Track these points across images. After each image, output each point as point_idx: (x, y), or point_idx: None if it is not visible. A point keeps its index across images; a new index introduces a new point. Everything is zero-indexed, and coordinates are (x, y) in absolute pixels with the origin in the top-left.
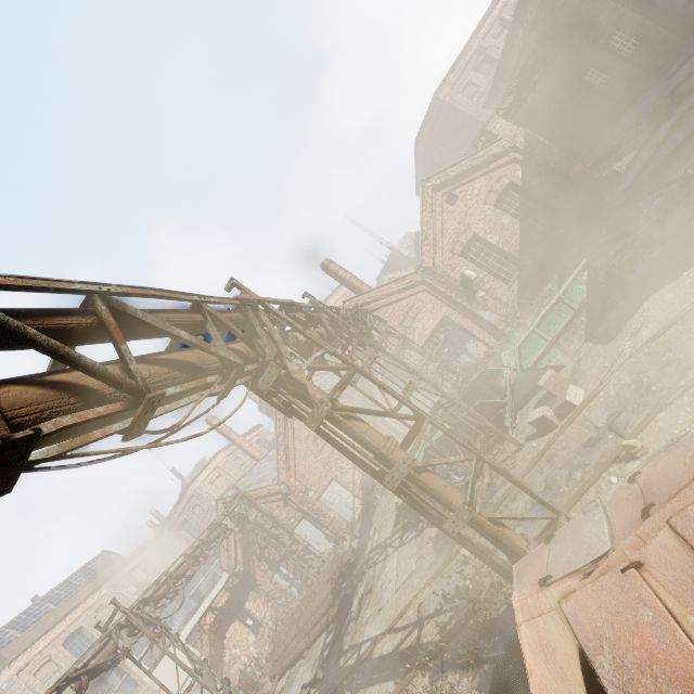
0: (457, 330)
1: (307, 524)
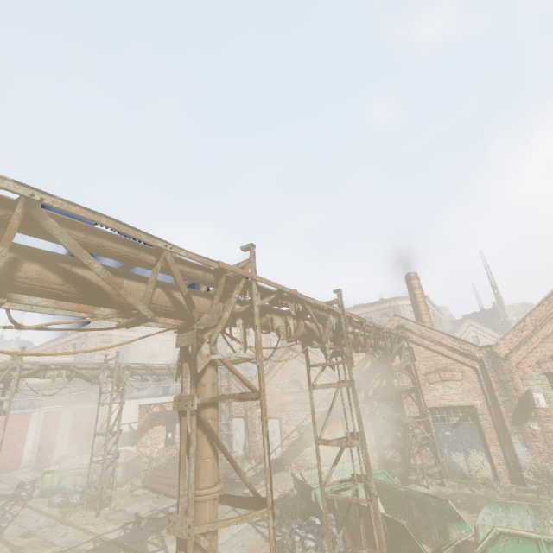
0: (475, 428)
1: (242, 424)
